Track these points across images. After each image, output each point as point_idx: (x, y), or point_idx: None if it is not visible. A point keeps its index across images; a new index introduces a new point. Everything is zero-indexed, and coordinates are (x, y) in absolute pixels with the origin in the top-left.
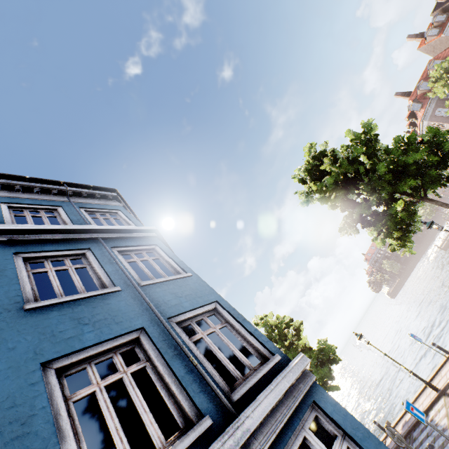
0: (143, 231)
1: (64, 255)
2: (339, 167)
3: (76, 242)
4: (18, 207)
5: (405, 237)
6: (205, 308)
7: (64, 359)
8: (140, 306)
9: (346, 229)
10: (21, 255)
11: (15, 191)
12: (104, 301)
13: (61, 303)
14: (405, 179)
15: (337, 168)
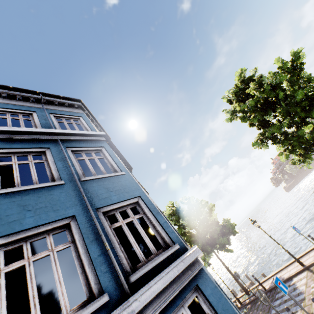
0: (94, 136)
1: (28, 152)
2: (262, 92)
3: (39, 142)
4: (2, 110)
5: (307, 155)
6: (129, 201)
7: (5, 238)
8: (76, 198)
9: (258, 144)
10: None
11: (1, 98)
12: (49, 192)
13: (13, 192)
14: None
15: (260, 92)
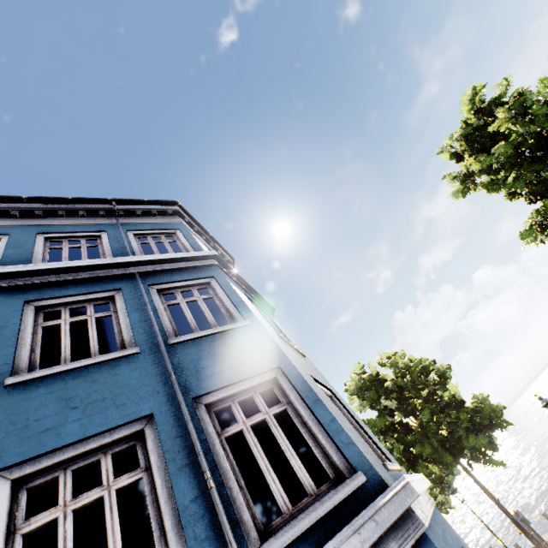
0: (197, 259)
1: (88, 300)
2: (528, 122)
3: (105, 281)
4: (57, 237)
5: None
6: (258, 379)
7: (29, 464)
8: (159, 378)
9: (535, 234)
10: (34, 304)
11: (58, 217)
12: (112, 370)
13: (54, 374)
14: None
15: (524, 124)
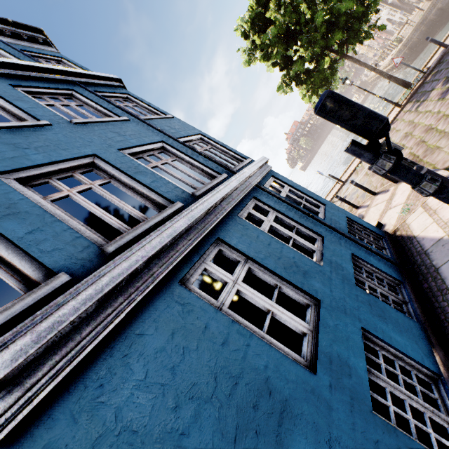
0: (109, 80)
1: (55, 94)
2: (283, 15)
3: (54, 83)
4: None
5: None
6: (194, 137)
7: (127, 151)
8: (152, 131)
9: (284, 88)
10: (17, 89)
11: None
12: (124, 125)
13: (94, 123)
14: (336, 32)
15: (282, 16)
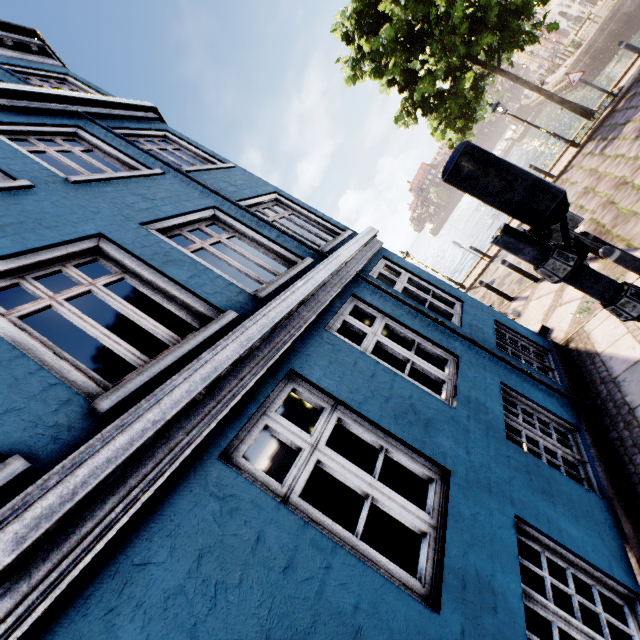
0: (137, 109)
1: (49, 133)
2: (404, 7)
3: (49, 116)
4: None
5: (467, 128)
6: (266, 197)
7: (156, 225)
8: (199, 190)
9: (404, 119)
10: None
11: None
12: (154, 182)
13: (106, 180)
14: (483, 33)
15: (402, 9)
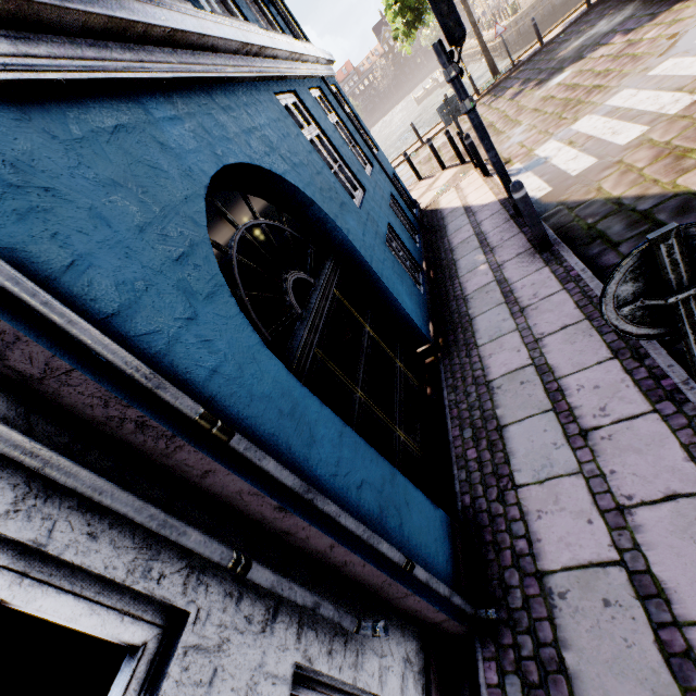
0: None
1: None
2: None
3: None
4: None
5: (414, 27)
6: None
7: None
8: None
9: None
10: None
11: None
12: None
13: None
14: None
15: None
